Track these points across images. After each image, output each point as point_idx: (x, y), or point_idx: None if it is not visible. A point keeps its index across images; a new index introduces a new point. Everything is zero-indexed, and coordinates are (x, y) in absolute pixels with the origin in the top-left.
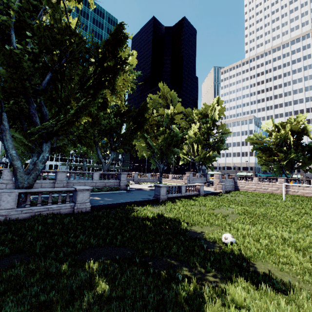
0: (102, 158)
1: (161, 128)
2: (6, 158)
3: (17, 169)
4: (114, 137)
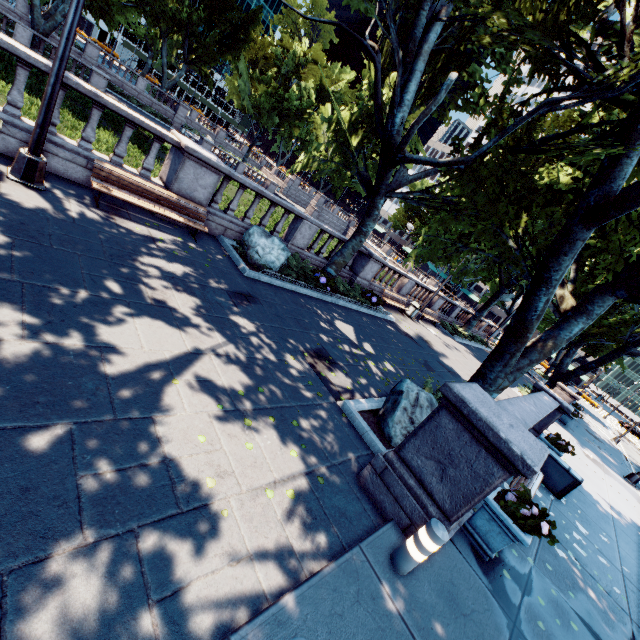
0: (166, 65)
1: (269, 73)
2: None
3: (35, 8)
4: (191, 40)
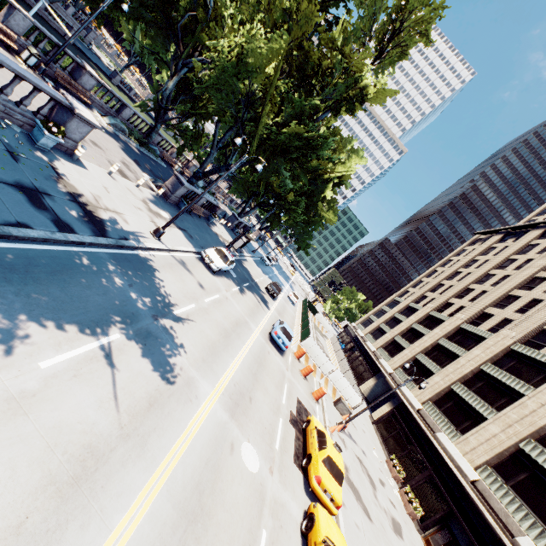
0: None
1: None
2: None
3: None
4: None
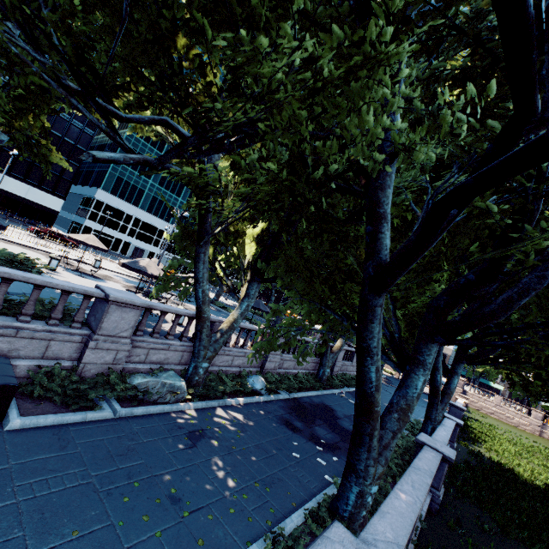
0: None
1: None
2: (91, 220)
3: (440, 396)
4: None
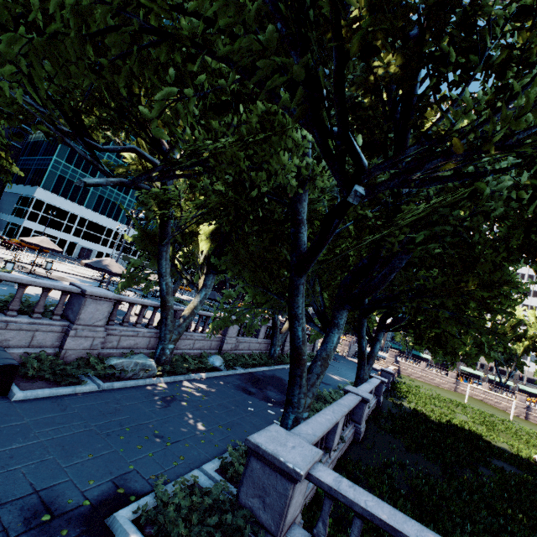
0: None
1: None
2: (31, 221)
3: (366, 359)
4: None
